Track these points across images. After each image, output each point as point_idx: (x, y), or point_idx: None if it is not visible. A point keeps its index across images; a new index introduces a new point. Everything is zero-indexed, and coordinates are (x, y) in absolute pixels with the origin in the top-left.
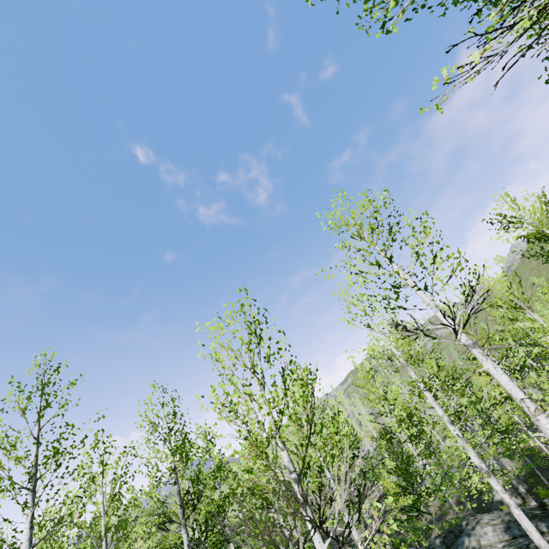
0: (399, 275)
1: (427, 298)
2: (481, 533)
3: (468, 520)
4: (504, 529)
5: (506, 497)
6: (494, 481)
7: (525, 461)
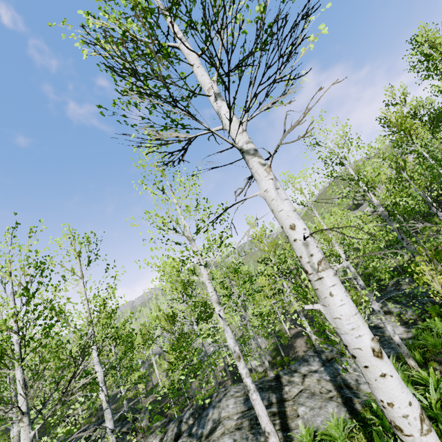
0: (182, 51)
1: (210, 81)
2: (225, 405)
3: (219, 392)
4: (244, 401)
5: (249, 381)
6: (242, 365)
7: (274, 339)
